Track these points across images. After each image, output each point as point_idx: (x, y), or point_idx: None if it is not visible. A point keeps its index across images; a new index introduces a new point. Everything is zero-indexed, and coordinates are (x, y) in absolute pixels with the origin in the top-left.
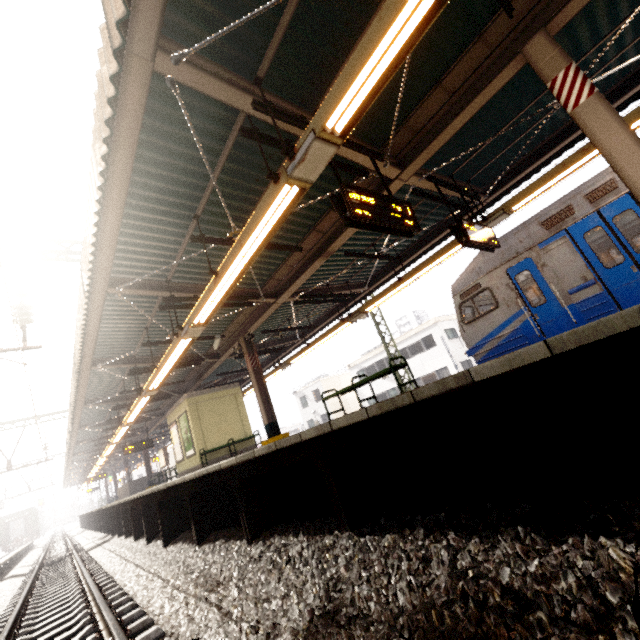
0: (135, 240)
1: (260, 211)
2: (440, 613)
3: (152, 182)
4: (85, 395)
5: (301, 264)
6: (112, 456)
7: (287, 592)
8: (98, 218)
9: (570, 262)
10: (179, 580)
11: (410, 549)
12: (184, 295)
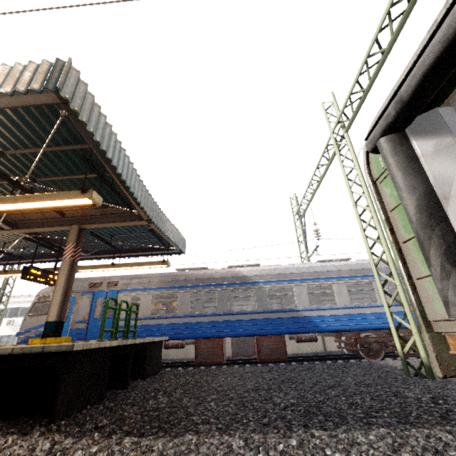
0: None
1: None
2: None
3: None
4: None
5: None
6: None
7: None
8: None
9: (85, 308)
10: None
11: None
12: None
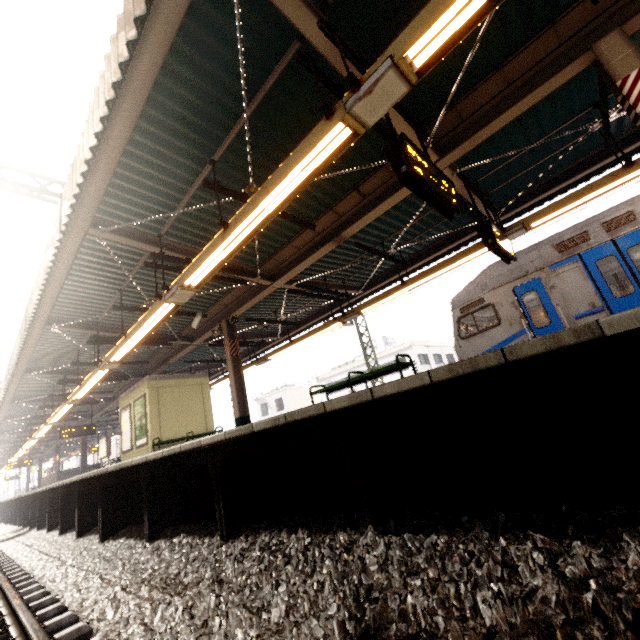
0: (135, 176)
1: (300, 152)
2: (571, 637)
3: (173, 105)
4: (29, 361)
5: (307, 247)
6: (43, 441)
7: (293, 600)
8: (102, 128)
9: (580, 287)
10: (125, 580)
11: (479, 551)
12: (175, 256)
